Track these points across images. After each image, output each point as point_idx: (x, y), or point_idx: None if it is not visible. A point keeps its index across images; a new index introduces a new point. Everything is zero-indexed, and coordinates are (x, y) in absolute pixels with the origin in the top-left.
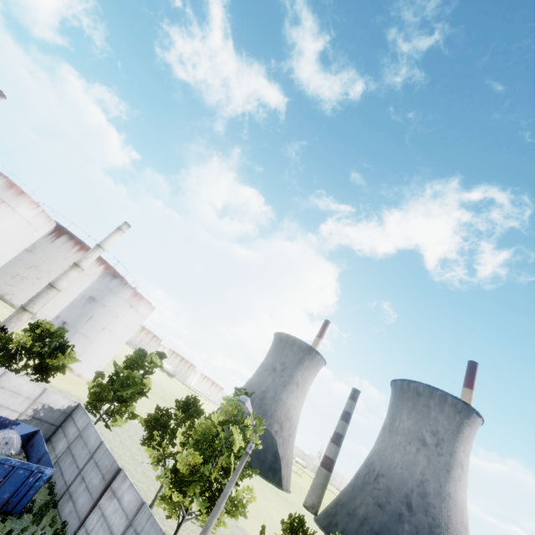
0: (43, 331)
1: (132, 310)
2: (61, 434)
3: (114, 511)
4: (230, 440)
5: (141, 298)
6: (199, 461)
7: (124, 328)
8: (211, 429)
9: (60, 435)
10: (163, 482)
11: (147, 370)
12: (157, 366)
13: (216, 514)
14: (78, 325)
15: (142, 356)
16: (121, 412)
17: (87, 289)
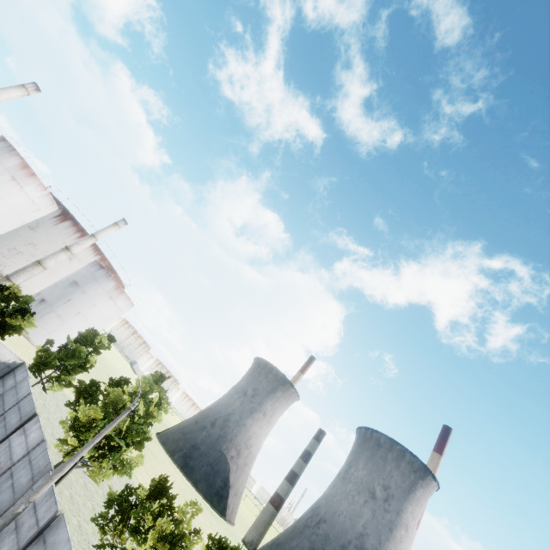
0: (11, 294)
1: (111, 302)
2: (0, 383)
3: (20, 443)
4: (134, 410)
5: (122, 292)
6: (99, 416)
7: (99, 318)
8: (122, 397)
9: None
10: (65, 427)
11: (95, 349)
12: (104, 347)
13: (88, 446)
14: (56, 305)
15: (92, 335)
16: (61, 380)
17: (73, 273)
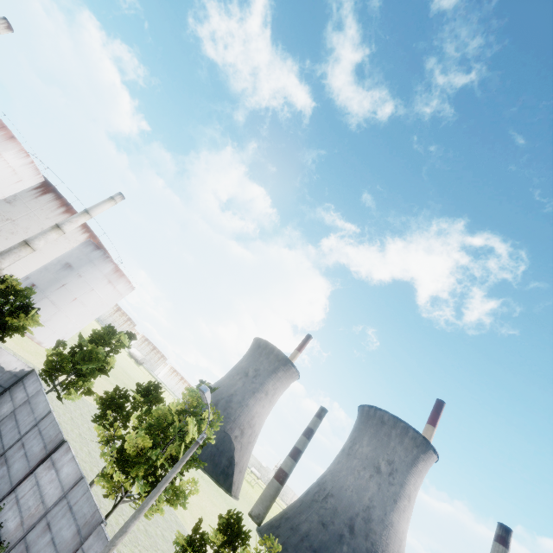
0: (9, 287)
1: (110, 286)
2: (8, 397)
3: (50, 481)
4: (184, 430)
5: (122, 275)
6: (148, 444)
7: (98, 303)
8: (167, 416)
9: (7, 397)
10: (107, 460)
11: (113, 348)
12: (124, 346)
13: (154, 496)
14: (48, 290)
15: (110, 333)
16: (77, 386)
17: (65, 255)
